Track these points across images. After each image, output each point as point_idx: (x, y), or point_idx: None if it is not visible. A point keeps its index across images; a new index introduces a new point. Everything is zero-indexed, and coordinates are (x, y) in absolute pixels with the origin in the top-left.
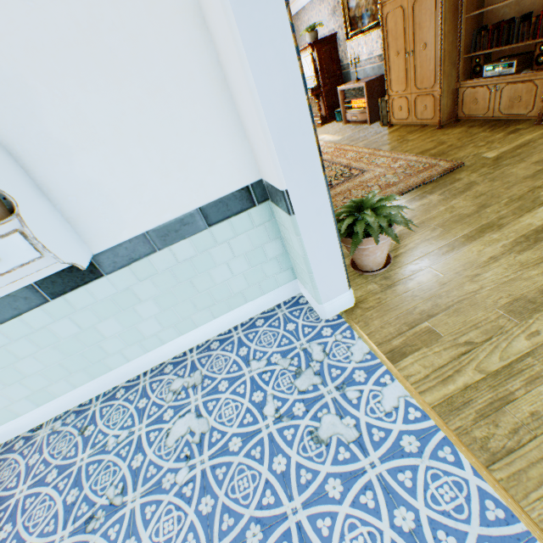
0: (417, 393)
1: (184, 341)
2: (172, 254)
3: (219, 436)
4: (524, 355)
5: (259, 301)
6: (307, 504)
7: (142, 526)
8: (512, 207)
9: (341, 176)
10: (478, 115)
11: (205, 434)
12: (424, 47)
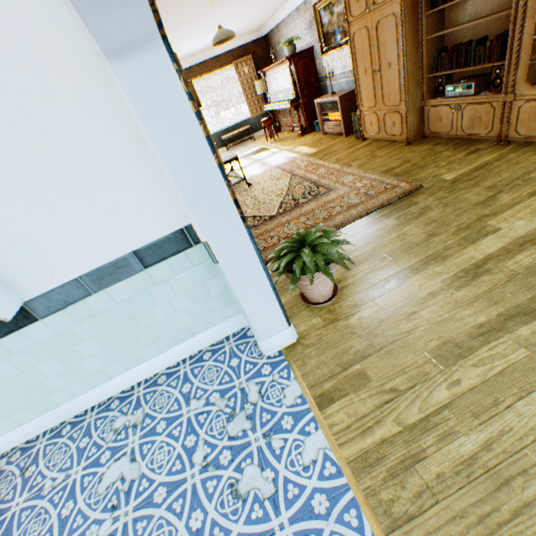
0: (337, 445)
1: (132, 375)
2: (109, 296)
3: (147, 484)
4: (442, 407)
5: (207, 334)
6: None
7: None
8: (459, 237)
9: (309, 194)
10: (443, 133)
11: (135, 482)
12: (389, 66)
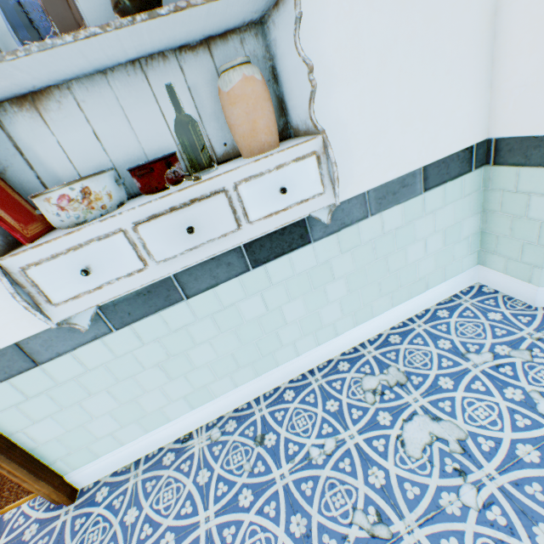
0: None
1: (356, 334)
2: (380, 223)
3: (490, 443)
4: None
5: (437, 289)
6: None
7: None
8: None
9: None
10: None
11: (465, 442)
12: None
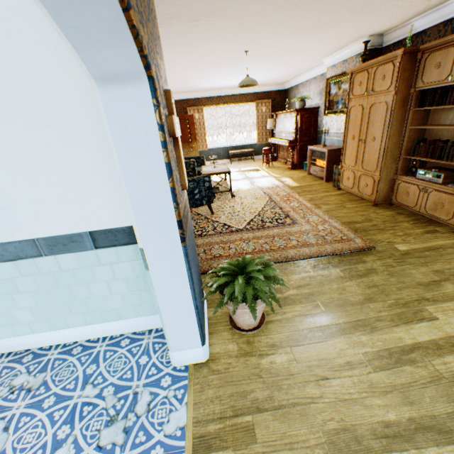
0: None
1: (54, 336)
2: (57, 262)
3: None
4: None
5: (133, 321)
6: None
7: None
8: (394, 311)
9: (276, 221)
10: (408, 206)
11: None
12: (373, 139)
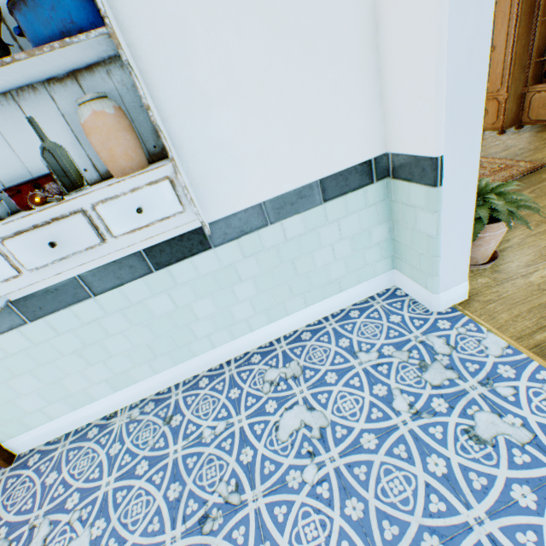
0: None
1: (272, 330)
2: (282, 230)
3: (344, 431)
4: None
5: (352, 291)
6: (493, 514)
7: (276, 530)
8: None
9: None
10: None
11: (326, 429)
12: (492, 50)
